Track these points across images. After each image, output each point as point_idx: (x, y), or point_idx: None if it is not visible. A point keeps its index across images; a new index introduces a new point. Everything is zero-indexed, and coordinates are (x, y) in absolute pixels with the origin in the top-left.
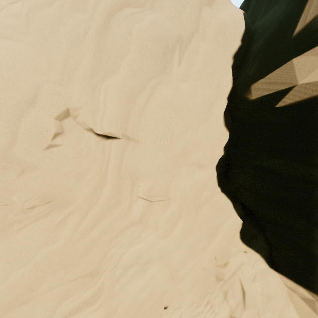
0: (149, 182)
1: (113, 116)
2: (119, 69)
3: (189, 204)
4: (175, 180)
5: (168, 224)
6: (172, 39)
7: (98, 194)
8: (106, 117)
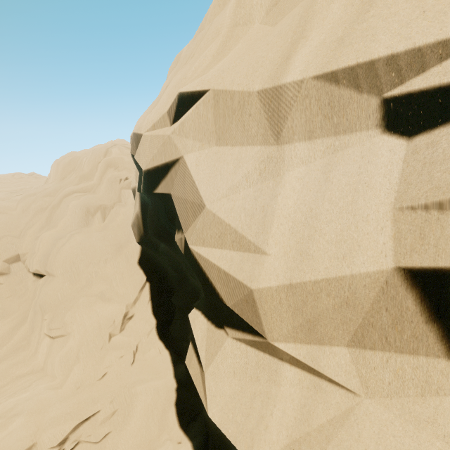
0: (52, 313)
1: (40, 256)
2: (57, 226)
3: (88, 341)
4: (72, 310)
5: (63, 369)
6: (95, 207)
7: (13, 334)
8: (36, 257)
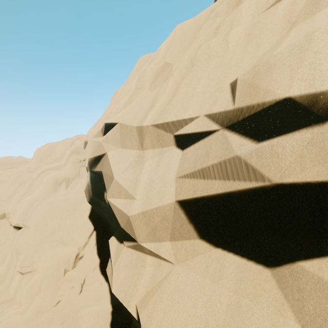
0: (24, 255)
1: (20, 213)
2: (34, 192)
3: (49, 275)
4: (39, 252)
5: (28, 297)
6: (61, 179)
7: None
8: (17, 215)
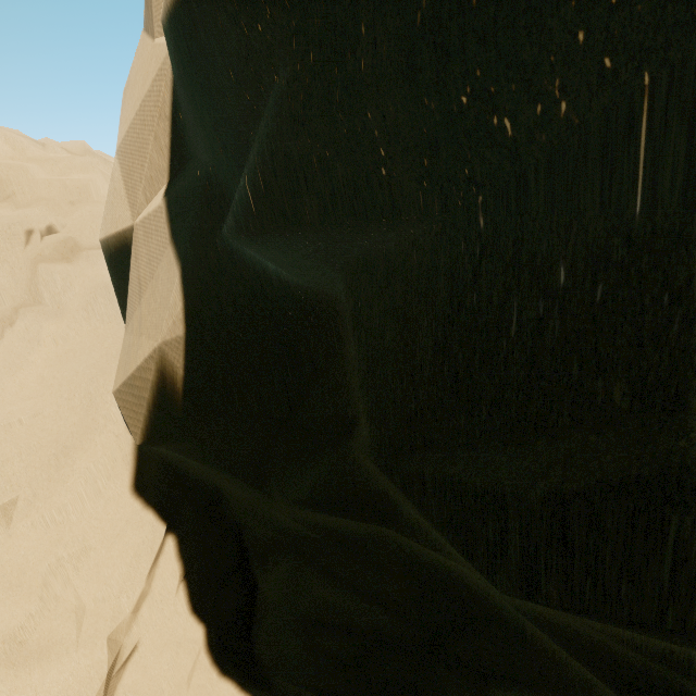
0: None
1: None
2: None
3: None
4: None
5: None
6: None
7: None
8: None
